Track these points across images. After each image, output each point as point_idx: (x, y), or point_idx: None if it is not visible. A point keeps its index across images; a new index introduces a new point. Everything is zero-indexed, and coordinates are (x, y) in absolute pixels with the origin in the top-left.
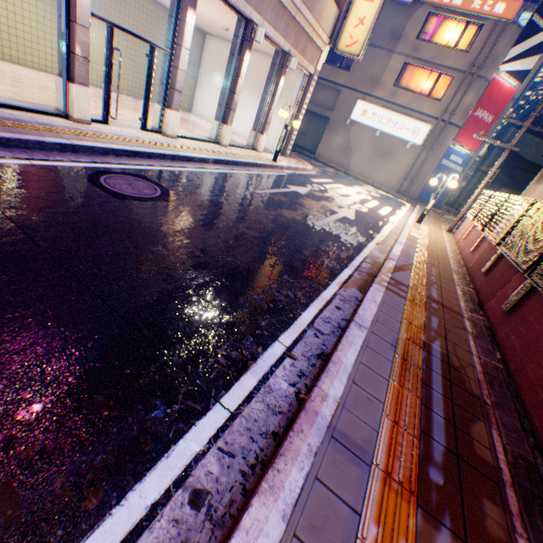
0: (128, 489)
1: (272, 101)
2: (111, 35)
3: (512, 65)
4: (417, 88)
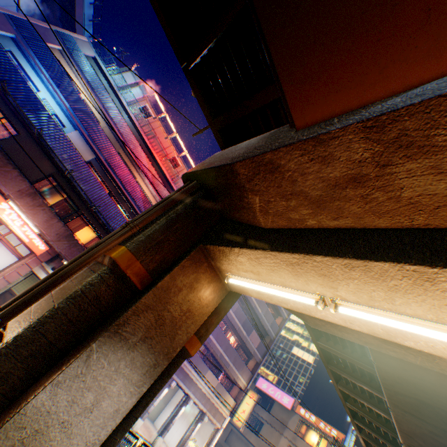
0: None
1: (191, 432)
2: None
3: None
4: None
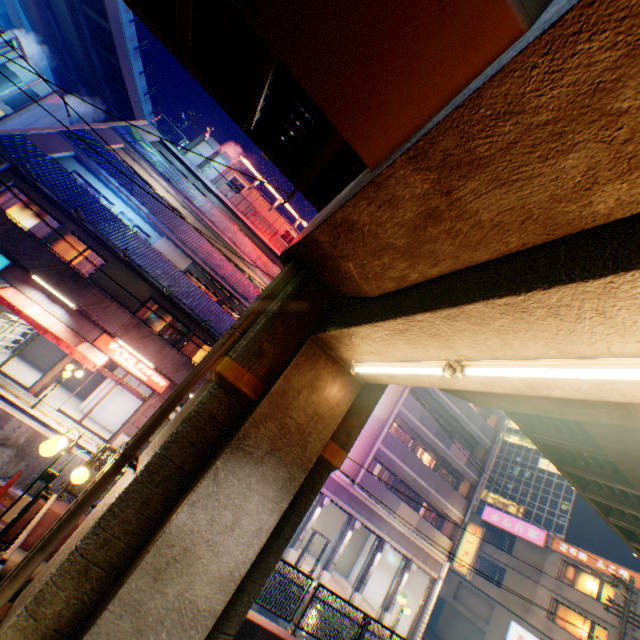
0: None
1: (397, 586)
2: (314, 532)
3: None
4: (573, 627)
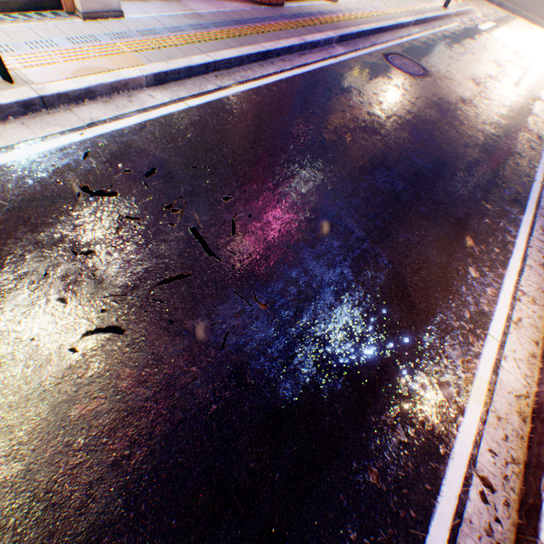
0: (528, 195)
1: None
2: None
3: None
4: None
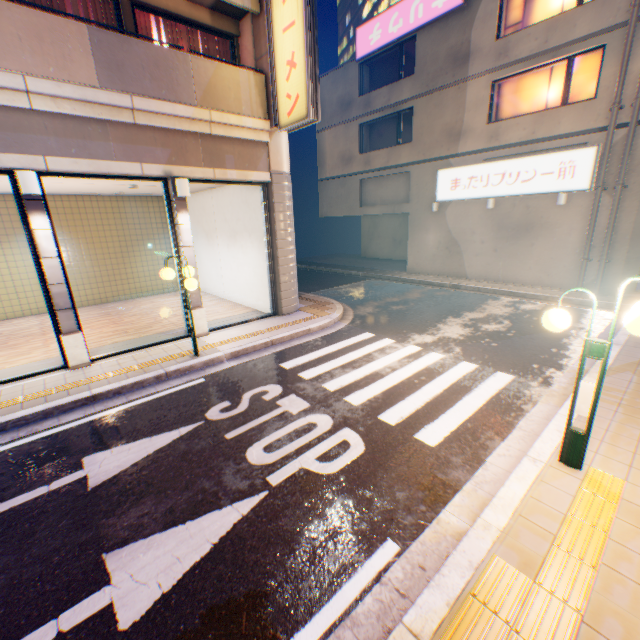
0: None
1: (182, 254)
2: None
3: None
4: (535, 103)
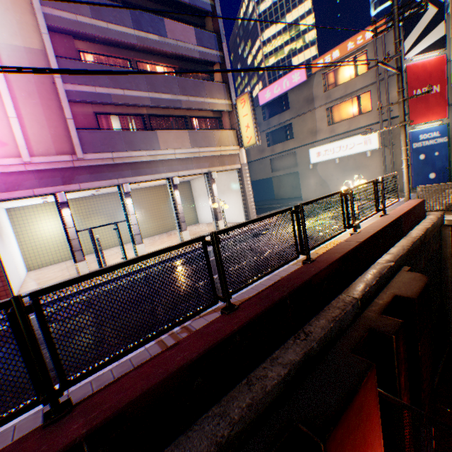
0: None
1: (214, 199)
2: (92, 232)
3: (418, 47)
4: (347, 115)
